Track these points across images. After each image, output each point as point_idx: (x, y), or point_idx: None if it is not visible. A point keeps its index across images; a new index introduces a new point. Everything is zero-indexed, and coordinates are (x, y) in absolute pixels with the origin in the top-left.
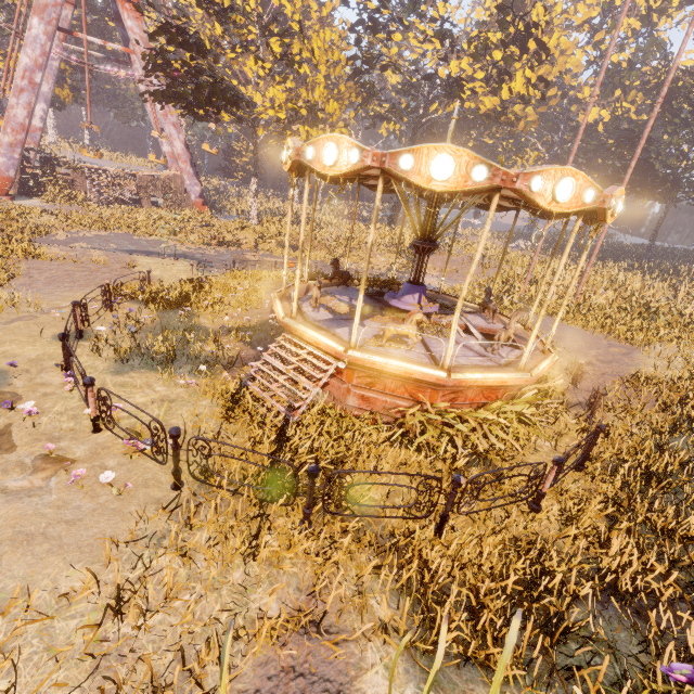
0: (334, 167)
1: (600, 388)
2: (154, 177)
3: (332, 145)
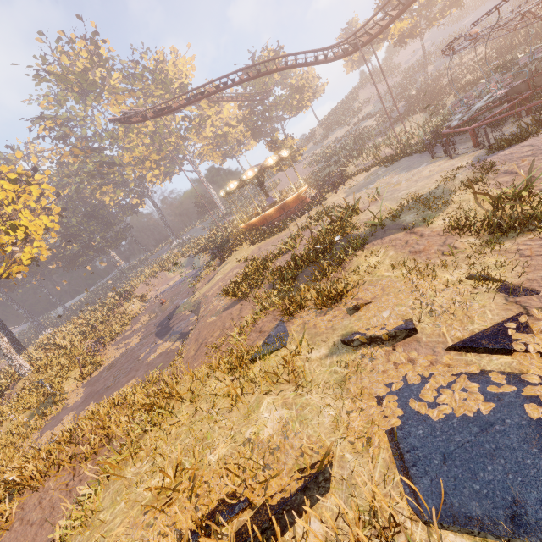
0: (286, 155)
1: None
2: None
3: (284, 151)
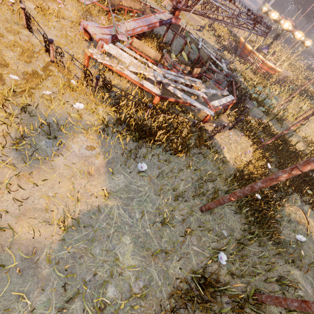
0: (285, 27)
1: (281, 77)
2: None
3: (287, 24)
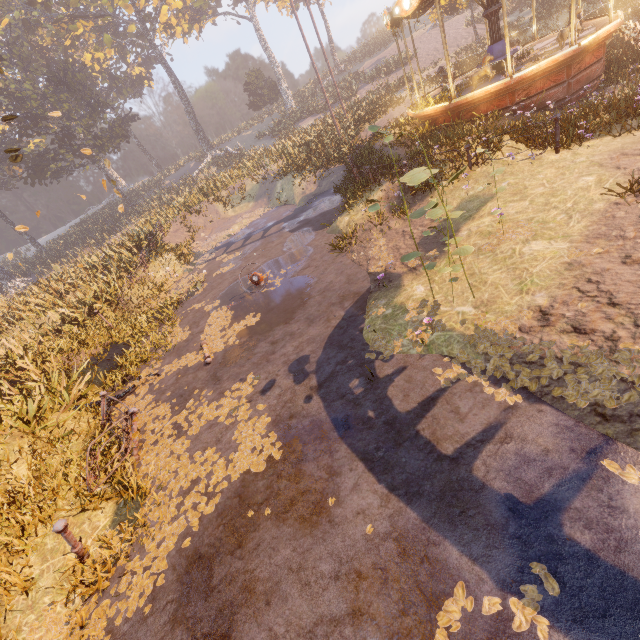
0: None
1: None
2: None
3: None
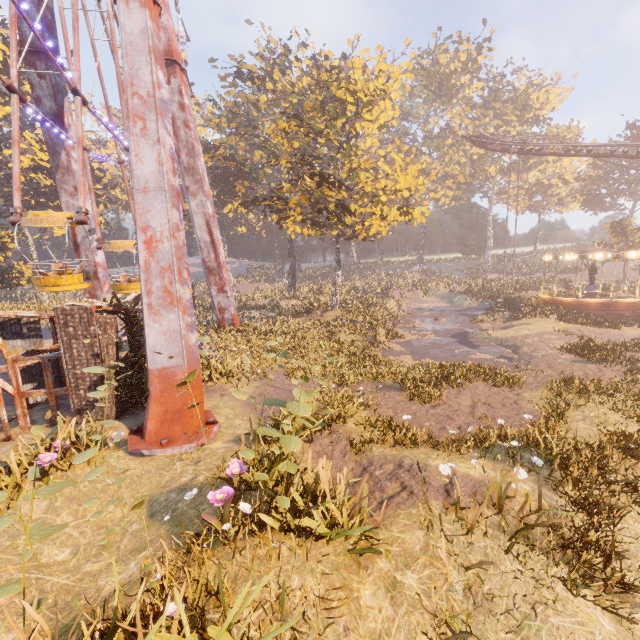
0: None
1: None
2: None
3: None
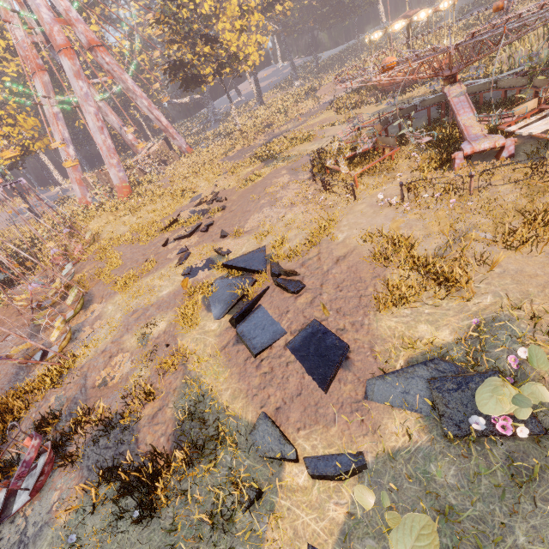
0: (424, 17)
1: None
2: (156, 150)
3: (423, 13)
